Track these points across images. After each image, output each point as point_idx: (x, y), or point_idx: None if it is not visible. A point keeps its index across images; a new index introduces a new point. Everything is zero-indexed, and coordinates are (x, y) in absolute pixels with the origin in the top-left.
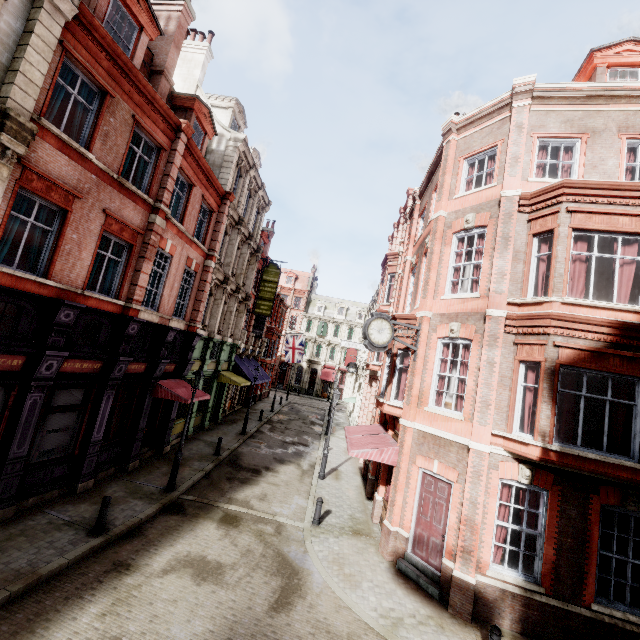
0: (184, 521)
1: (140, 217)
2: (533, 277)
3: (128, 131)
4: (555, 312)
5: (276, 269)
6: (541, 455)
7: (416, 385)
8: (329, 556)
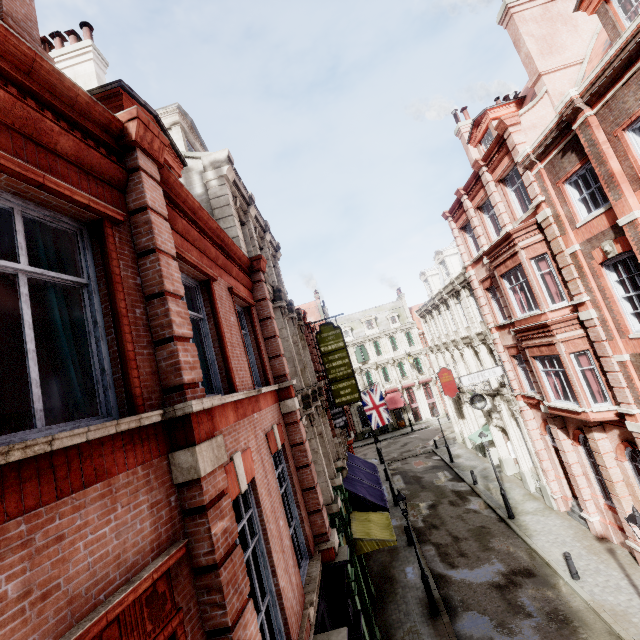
0: None
1: (143, 503)
2: None
3: None
4: None
5: (333, 330)
6: None
7: None
8: None
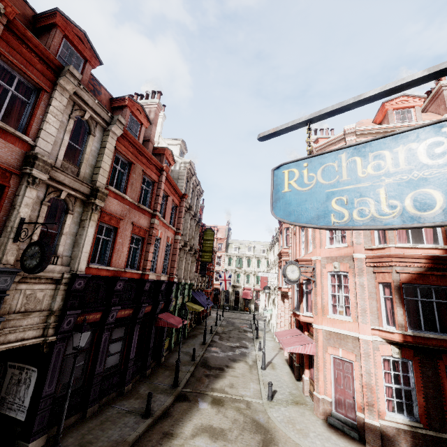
0: (191, 405)
1: (147, 221)
2: (376, 233)
3: (140, 178)
4: (393, 253)
5: (211, 231)
6: (402, 338)
7: (319, 302)
8: (284, 419)
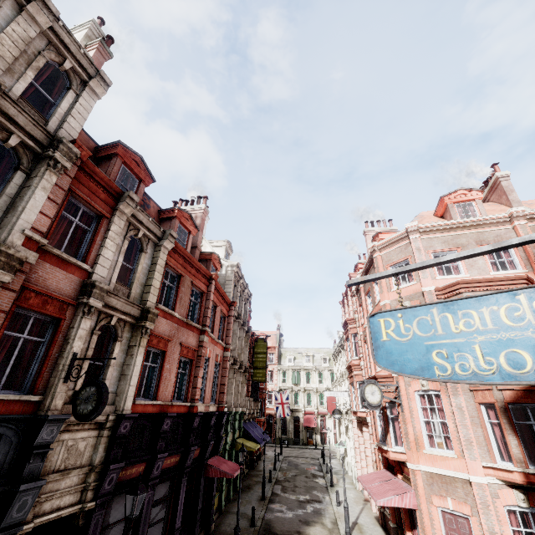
0: None
1: (195, 339)
2: None
3: (189, 291)
4: None
5: (263, 342)
6: (525, 479)
7: (410, 432)
8: None
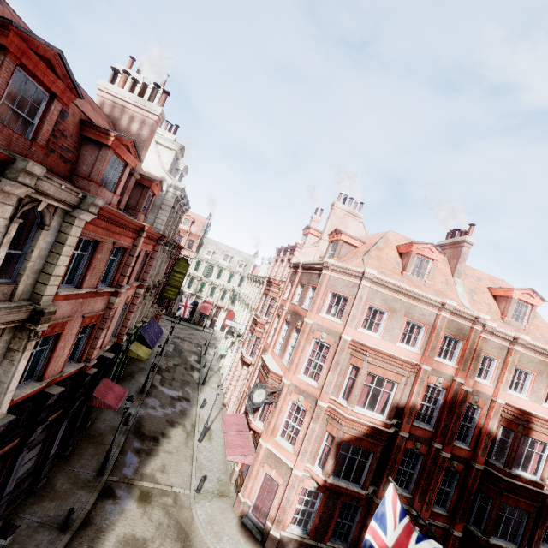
0: (116, 504)
1: (104, 302)
2: (345, 386)
3: (108, 254)
4: (348, 416)
5: (186, 263)
6: (323, 483)
7: (273, 423)
8: (206, 519)
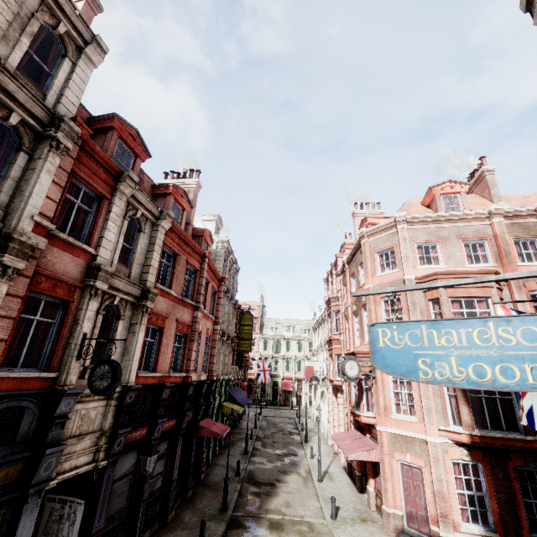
0: (247, 532)
1: (190, 315)
2: None
3: (184, 269)
4: None
5: (250, 315)
6: (470, 439)
7: (381, 401)
8: None
